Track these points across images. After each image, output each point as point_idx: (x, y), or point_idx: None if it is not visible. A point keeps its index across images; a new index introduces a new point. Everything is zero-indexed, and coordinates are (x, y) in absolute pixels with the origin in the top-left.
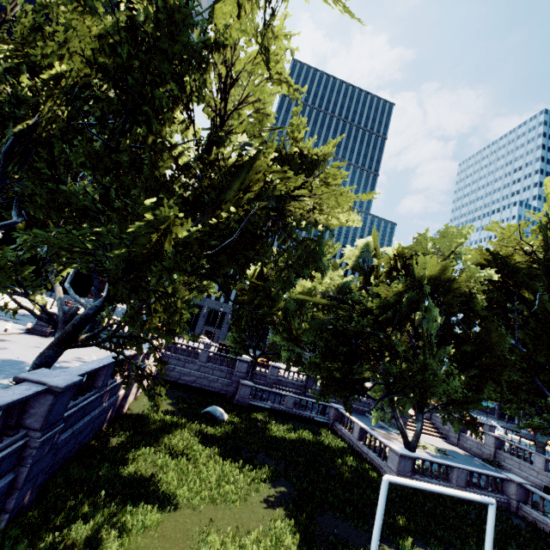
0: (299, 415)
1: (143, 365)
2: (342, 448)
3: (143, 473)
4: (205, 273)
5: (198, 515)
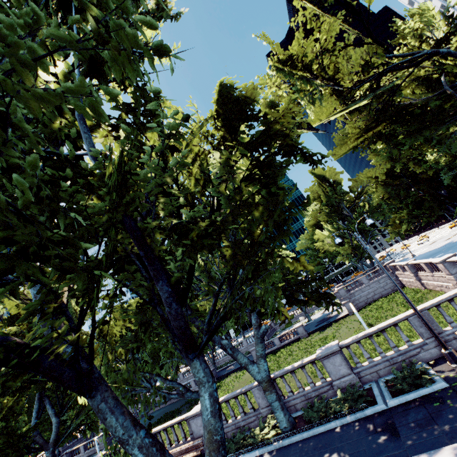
0: None
1: None
2: None
3: None
4: None
5: None
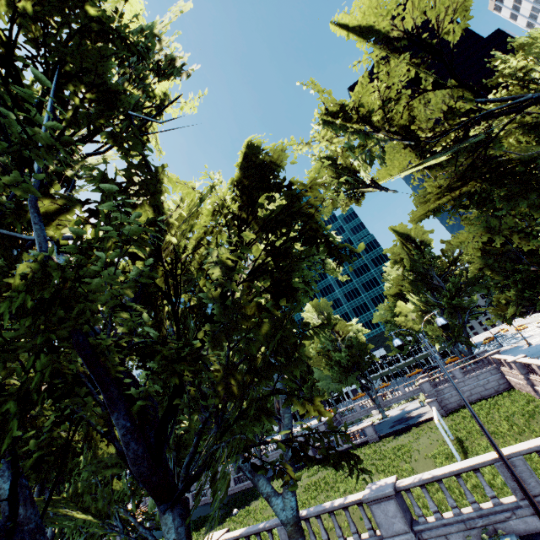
0: None
1: None
2: None
3: None
4: None
5: None
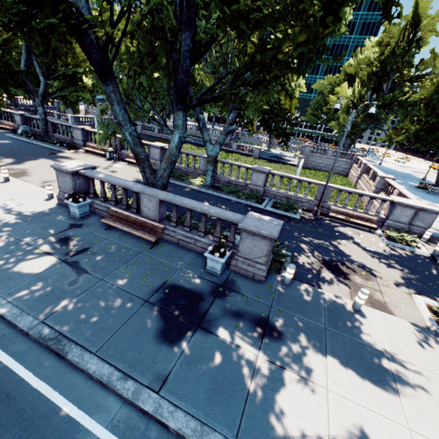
0: None
1: None
2: None
3: None
4: None
5: None
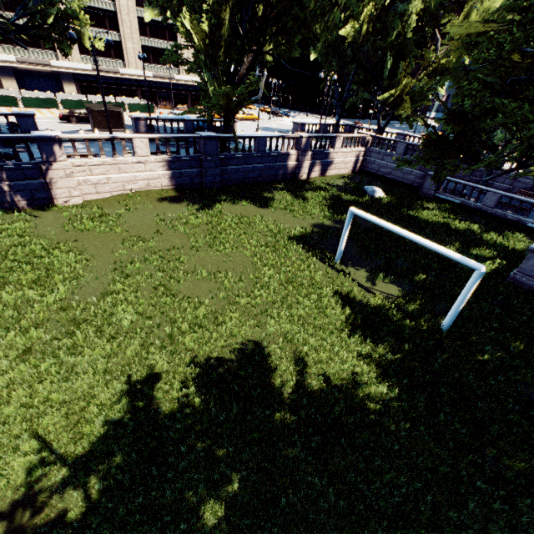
0: (499, 216)
1: (323, 151)
2: (500, 246)
3: (271, 197)
4: (284, 50)
5: (270, 213)
